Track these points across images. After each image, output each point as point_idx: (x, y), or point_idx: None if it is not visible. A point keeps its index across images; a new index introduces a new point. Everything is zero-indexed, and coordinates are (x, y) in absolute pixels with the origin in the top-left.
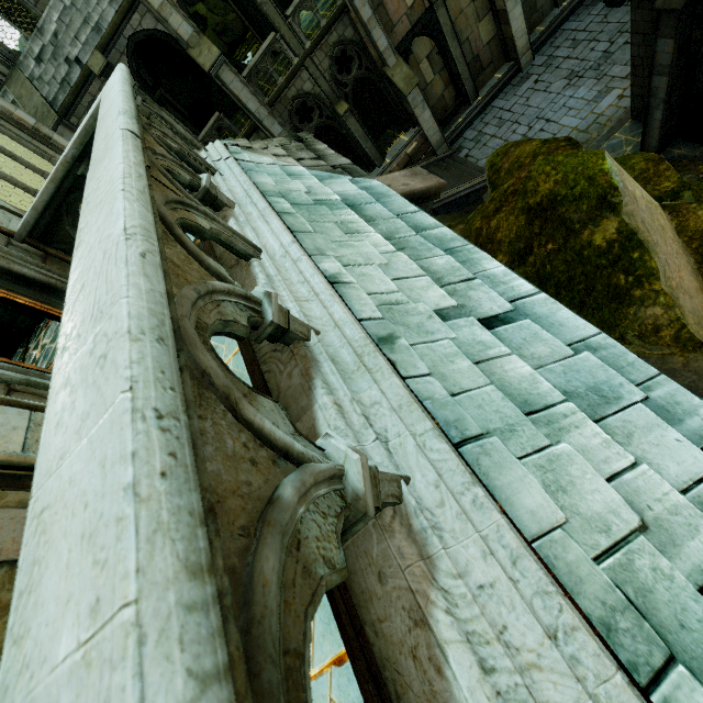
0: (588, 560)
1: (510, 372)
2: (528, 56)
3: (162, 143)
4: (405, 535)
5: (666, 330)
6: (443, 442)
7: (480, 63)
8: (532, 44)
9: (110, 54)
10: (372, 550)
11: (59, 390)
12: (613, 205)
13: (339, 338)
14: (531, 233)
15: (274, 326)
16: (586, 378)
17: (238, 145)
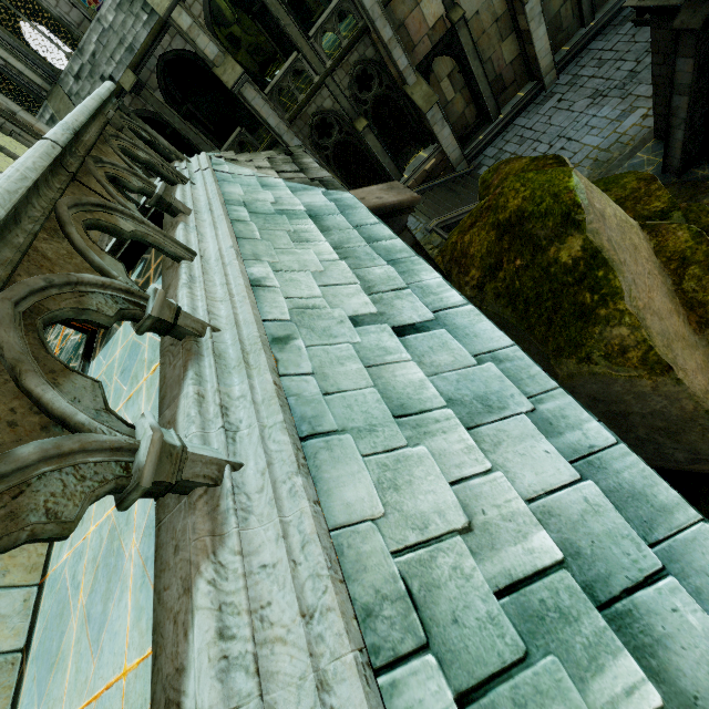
0: (384, 552)
1: (399, 377)
2: (553, 75)
3: (119, 153)
4: (205, 513)
5: (633, 351)
6: (286, 434)
7: (503, 81)
8: (556, 63)
9: (141, 72)
10: (178, 526)
11: None
12: (577, 223)
13: (234, 336)
14: (500, 248)
15: (152, 319)
16: (477, 387)
17: (223, 157)
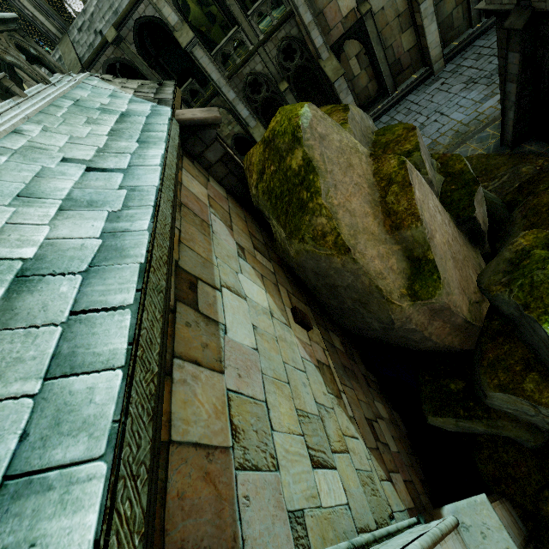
0: None
1: (51, 184)
2: (441, 63)
3: None
4: None
5: (330, 236)
6: None
7: (401, 65)
8: (445, 54)
9: (122, 30)
10: None
11: None
12: (299, 139)
13: None
14: (264, 157)
15: None
16: (98, 197)
17: (101, 77)
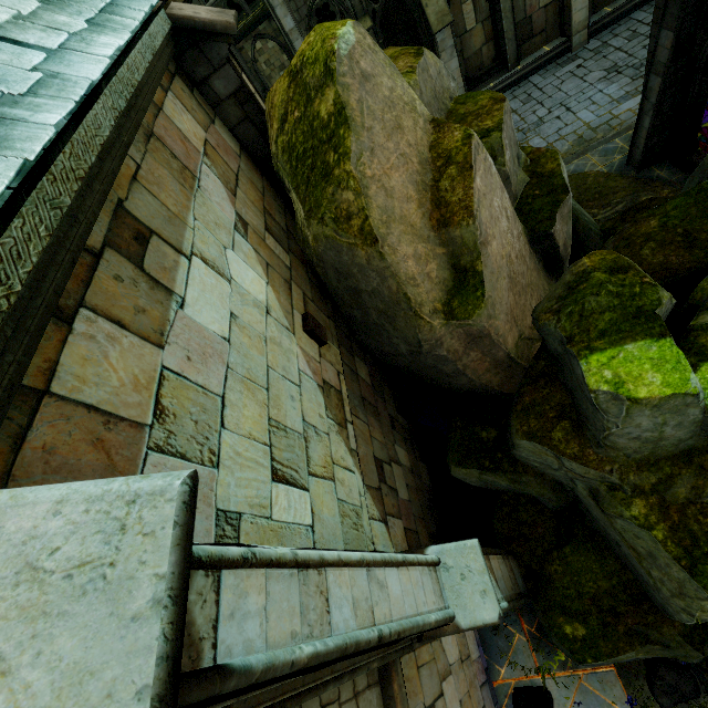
0: None
1: None
2: (583, 36)
3: None
4: None
5: (356, 219)
6: None
7: (531, 27)
8: (592, 24)
9: None
10: None
11: None
12: (331, 72)
13: None
14: (288, 97)
15: None
16: None
17: None
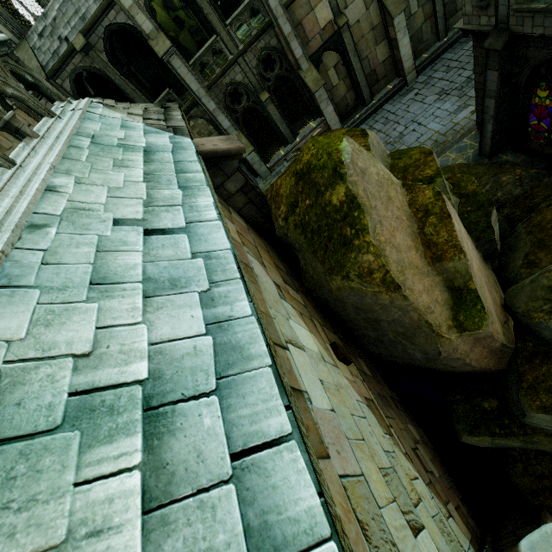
0: None
1: (118, 260)
2: (413, 75)
3: None
4: None
5: (377, 273)
6: None
7: (376, 75)
8: (417, 66)
9: (91, 37)
10: None
11: None
12: (341, 175)
13: None
14: (297, 191)
15: None
16: (177, 273)
17: (103, 103)
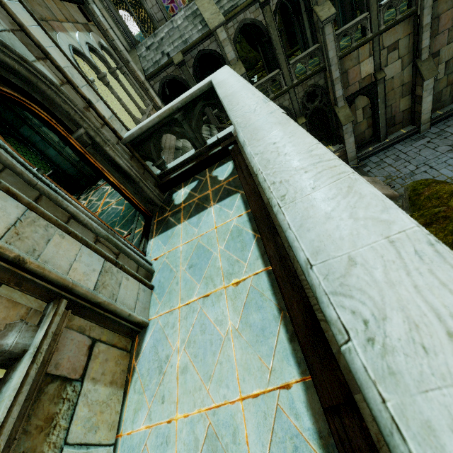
0: None
1: None
2: (427, 126)
3: None
4: None
5: None
6: None
7: (394, 120)
8: (431, 119)
9: (186, 56)
10: None
11: (438, 431)
12: None
13: None
14: None
15: None
16: None
17: None
